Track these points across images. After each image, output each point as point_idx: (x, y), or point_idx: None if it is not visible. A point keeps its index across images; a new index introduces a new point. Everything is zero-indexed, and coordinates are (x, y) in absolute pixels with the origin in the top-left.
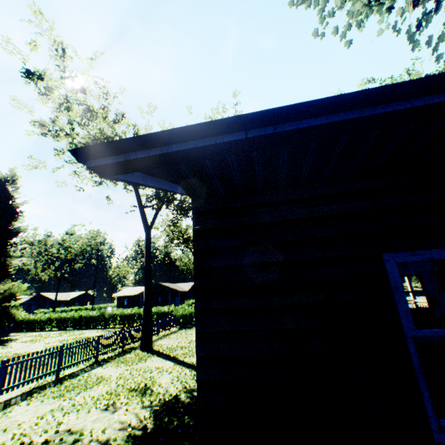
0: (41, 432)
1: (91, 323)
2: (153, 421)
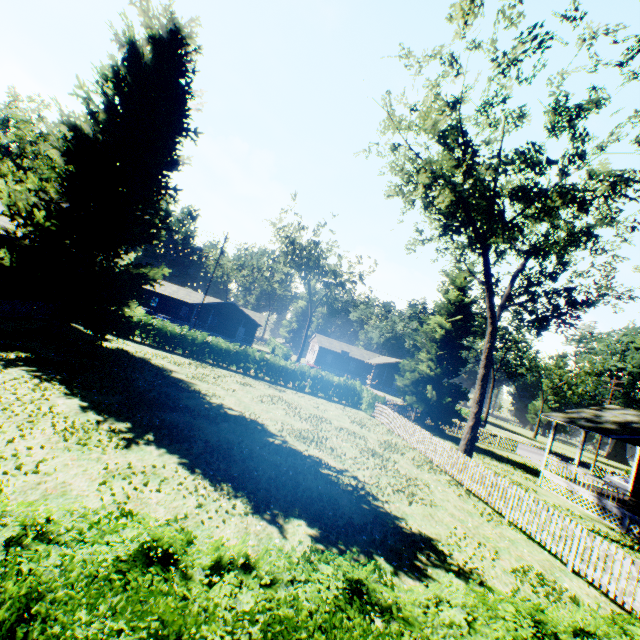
0: None
1: (222, 359)
2: None
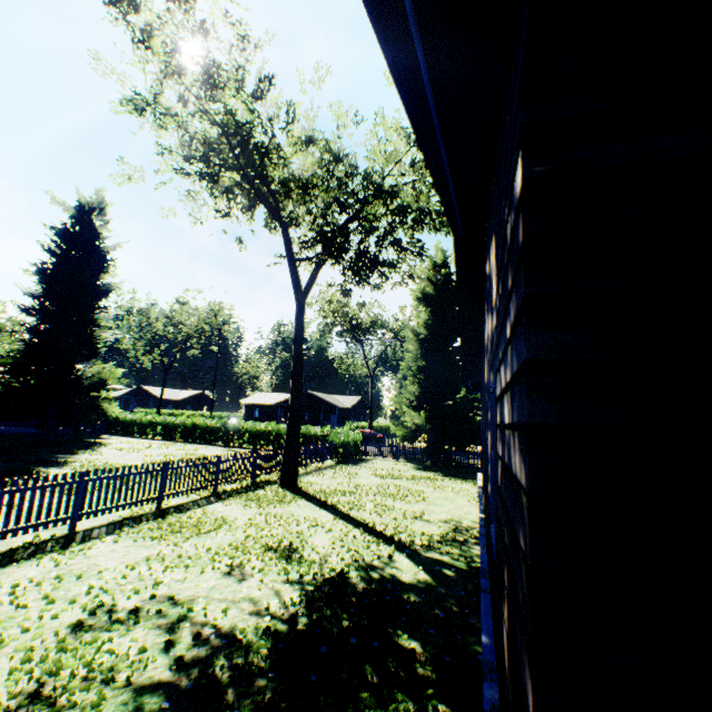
0: (130, 592)
1: (208, 437)
2: (305, 610)
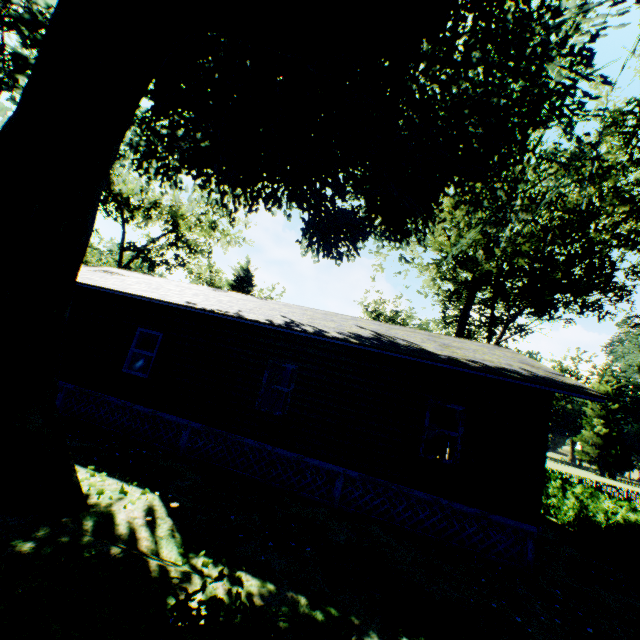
0: None
1: None
2: None
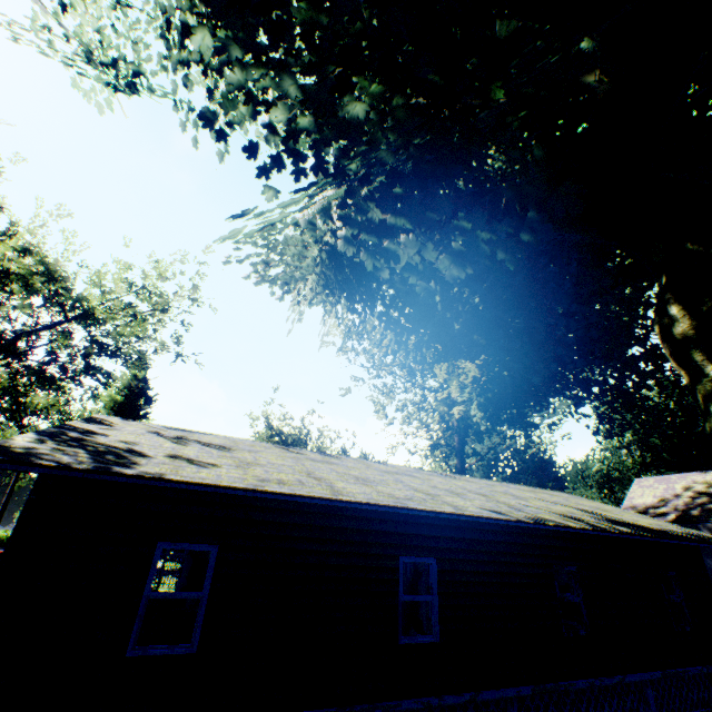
0: None
1: None
2: None
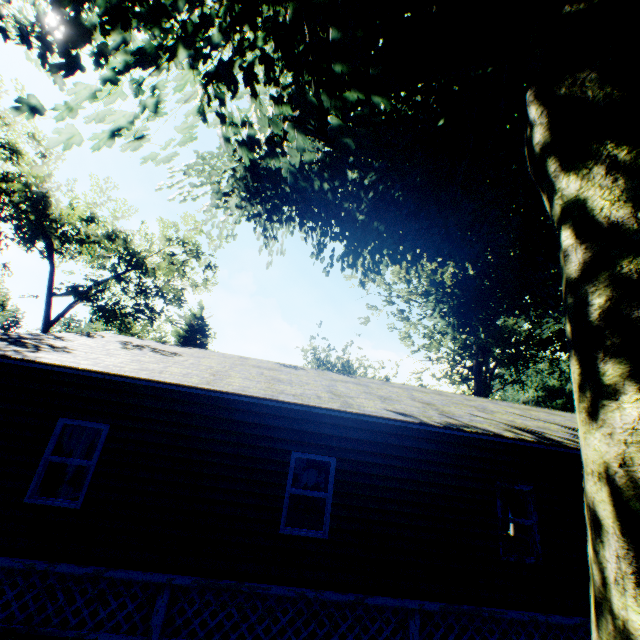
0: None
1: None
2: None
